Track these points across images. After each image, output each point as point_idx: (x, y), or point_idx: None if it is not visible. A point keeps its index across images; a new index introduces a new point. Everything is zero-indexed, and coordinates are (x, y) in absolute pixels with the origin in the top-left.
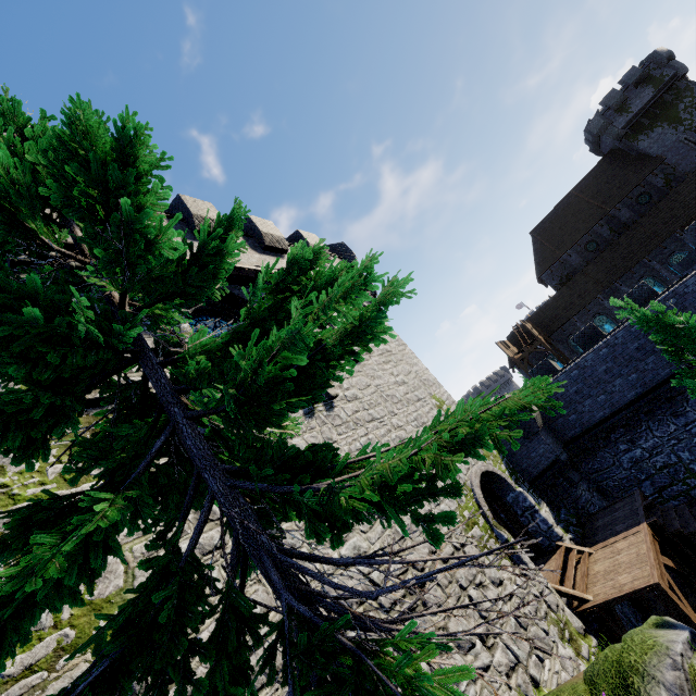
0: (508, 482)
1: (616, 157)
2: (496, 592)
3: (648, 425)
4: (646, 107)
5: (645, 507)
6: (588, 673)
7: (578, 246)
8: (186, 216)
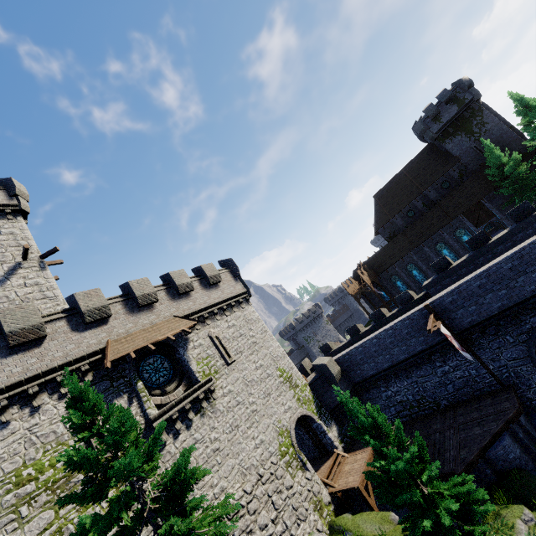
0: (314, 418)
1: (432, 149)
2: (287, 494)
3: (395, 380)
4: (452, 119)
5: None
6: None
7: (402, 212)
8: (133, 296)
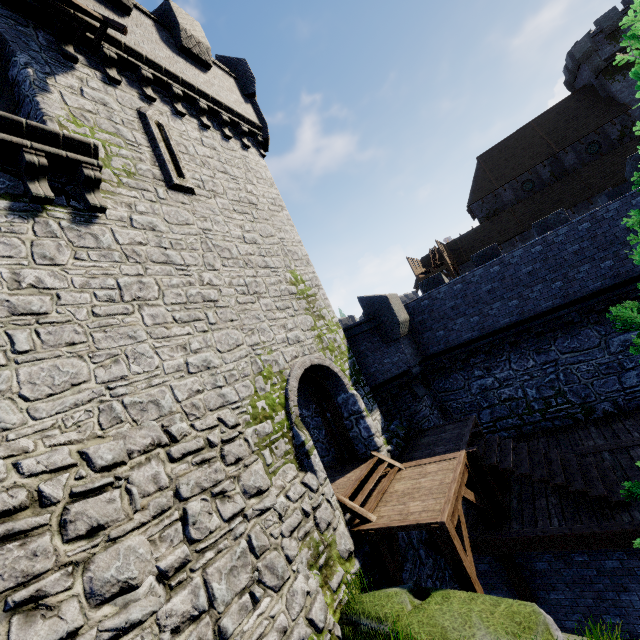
0: (343, 382)
1: (586, 95)
2: (241, 505)
3: (509, 357)
4: None
5: (472, 434)
6: None
7: (515, 182)
8: None
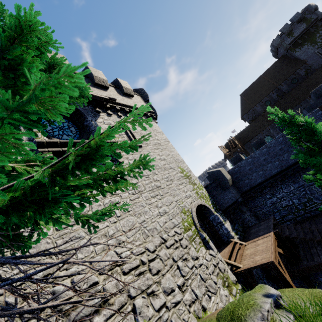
0: (211, 210)
1: (284, 59)
2: (193, 263)
3: (281, 186)
4: (301, 34)
5: (274, 224)
6: (218, 315)
7: (261, 102)
8: None
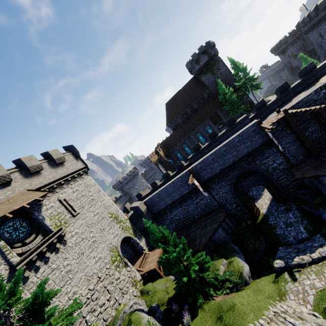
0: (132, 237)
1: (195, 79)
2: (116, 283)
3: (174, 209)
4: (205, 64)
5: None
6: (115, 316)
7: (180, 115)
8: None
